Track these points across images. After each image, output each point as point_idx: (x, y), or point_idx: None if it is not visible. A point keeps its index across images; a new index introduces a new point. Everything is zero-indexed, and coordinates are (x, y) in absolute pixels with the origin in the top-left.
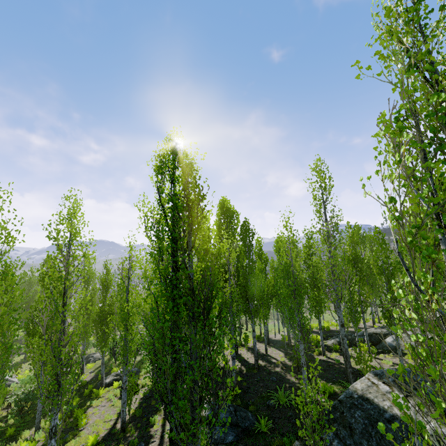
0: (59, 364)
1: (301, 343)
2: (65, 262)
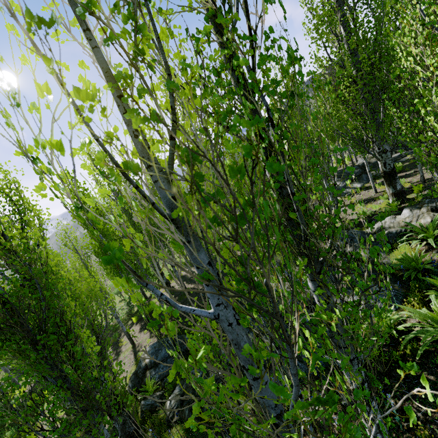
0: None
1: None
2: None
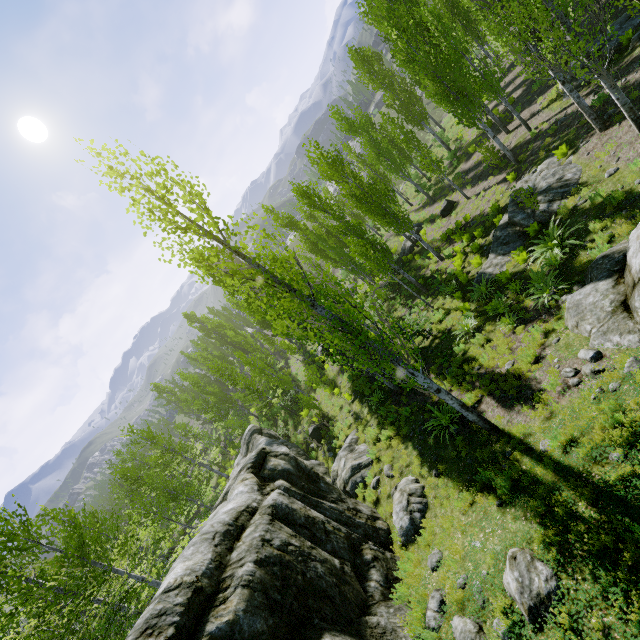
0: None
1: None
2: None
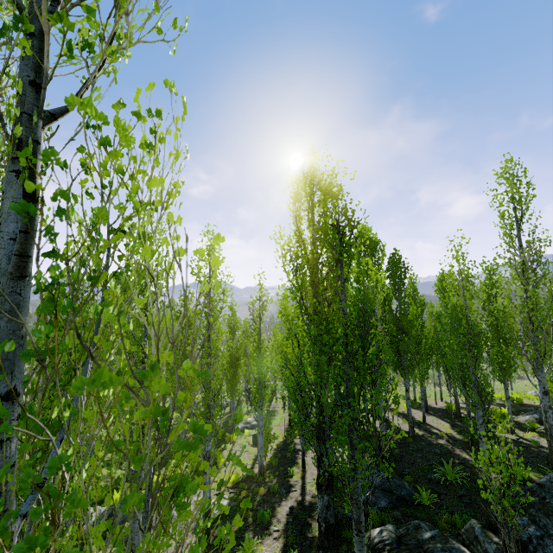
0: (210, 394)
1: (478, 408)
2: (208, 298)
